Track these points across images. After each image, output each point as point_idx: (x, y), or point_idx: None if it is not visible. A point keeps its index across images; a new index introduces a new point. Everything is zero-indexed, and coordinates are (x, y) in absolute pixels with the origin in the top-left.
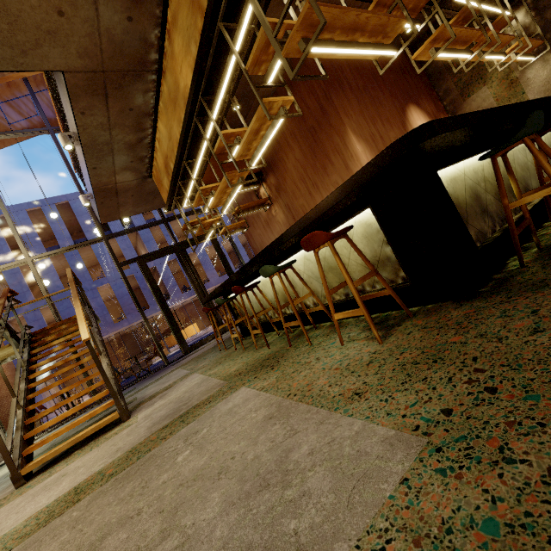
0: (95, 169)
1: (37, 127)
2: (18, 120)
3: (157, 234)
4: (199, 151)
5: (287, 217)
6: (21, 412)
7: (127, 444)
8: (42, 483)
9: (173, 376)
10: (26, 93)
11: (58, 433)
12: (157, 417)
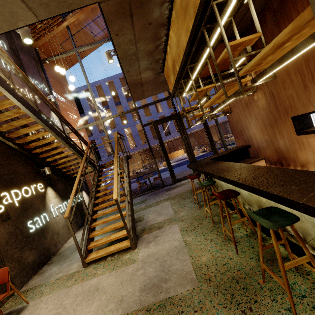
0: (128, 72)
1: (107, 36)
2: (98, 32)
3: (167, 95)
4: (201, 56)
5: (269, 104)
6: (90, 219)
7: (126, 300)
8: (90, 282)
9: (164, 210)
10: (100, 14)
11: (102, 242)
12: (148, 275)
